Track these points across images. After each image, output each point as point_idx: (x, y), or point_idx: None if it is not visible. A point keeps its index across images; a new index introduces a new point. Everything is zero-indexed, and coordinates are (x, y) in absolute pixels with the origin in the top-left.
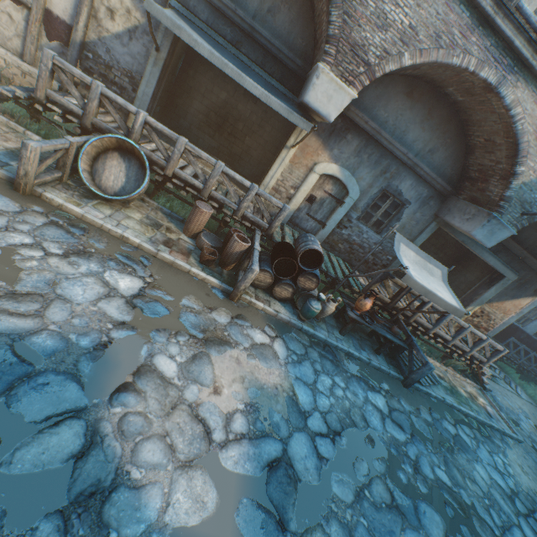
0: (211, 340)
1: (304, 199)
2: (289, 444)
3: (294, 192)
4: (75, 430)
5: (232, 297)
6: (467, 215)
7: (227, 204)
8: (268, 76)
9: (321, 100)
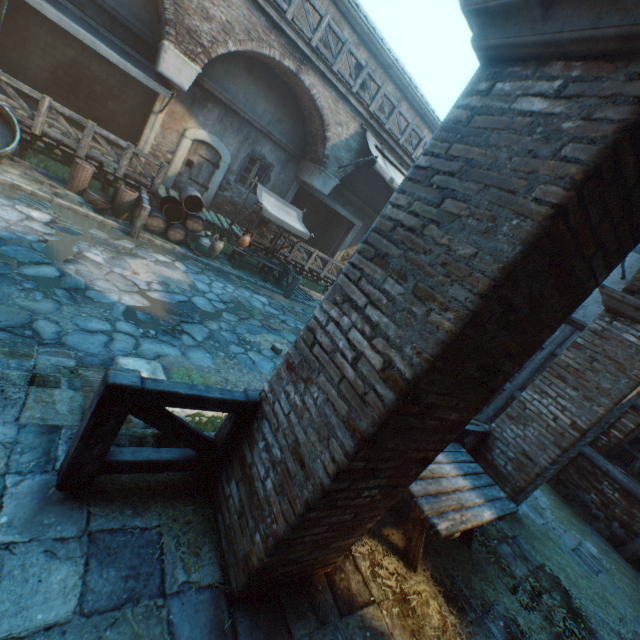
0: (123, 253)
1: (183, 164)
2: (193, 299)
3: (172, 157)
4: (52, 269)
5: (133, 235)
6: (310, 172)
7: (108, 163)
8: (121, 42)
9: (174, 72)
